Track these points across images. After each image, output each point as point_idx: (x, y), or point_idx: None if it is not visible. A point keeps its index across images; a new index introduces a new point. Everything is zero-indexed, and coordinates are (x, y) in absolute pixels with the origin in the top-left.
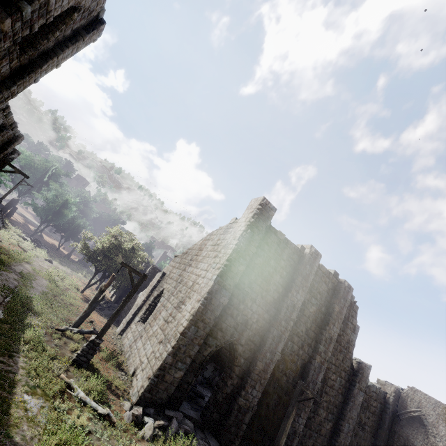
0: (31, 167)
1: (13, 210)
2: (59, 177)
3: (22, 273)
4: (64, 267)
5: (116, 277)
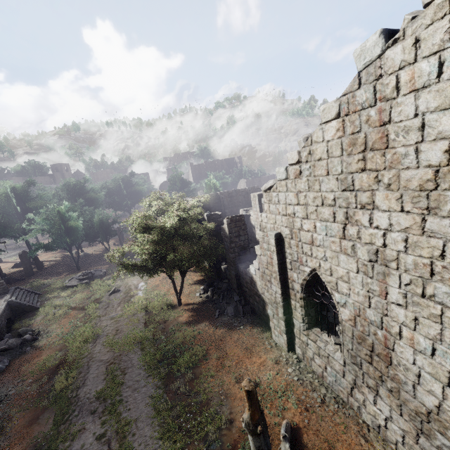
0: None
1: (35, 261)
2: (27, 193)
3: (100, 389)
4: (133, 277)
5: (196, 263)
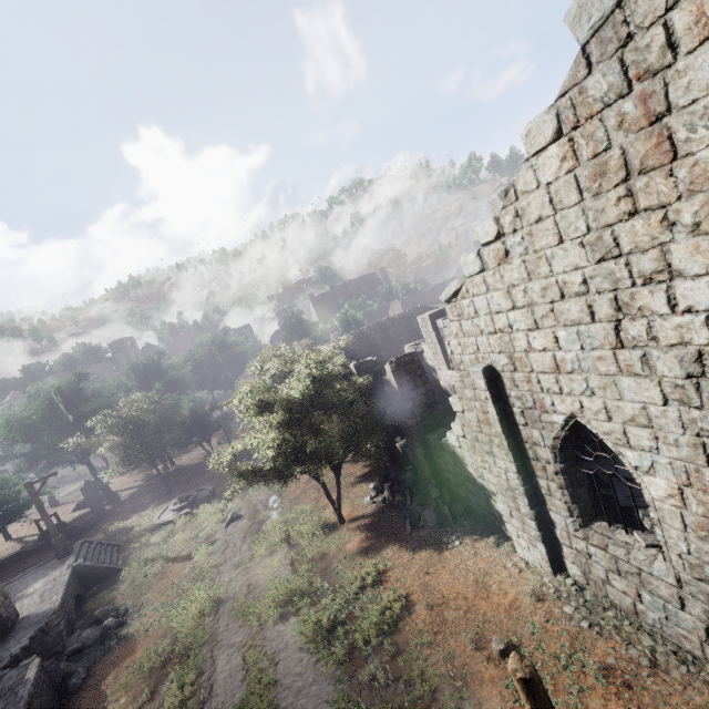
0: (35, 428)
1: (106, 493)
2: (79, 392)
3: (240, 700)
4: (257, 489)
5: (355, 447)
